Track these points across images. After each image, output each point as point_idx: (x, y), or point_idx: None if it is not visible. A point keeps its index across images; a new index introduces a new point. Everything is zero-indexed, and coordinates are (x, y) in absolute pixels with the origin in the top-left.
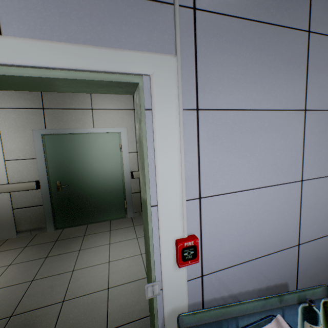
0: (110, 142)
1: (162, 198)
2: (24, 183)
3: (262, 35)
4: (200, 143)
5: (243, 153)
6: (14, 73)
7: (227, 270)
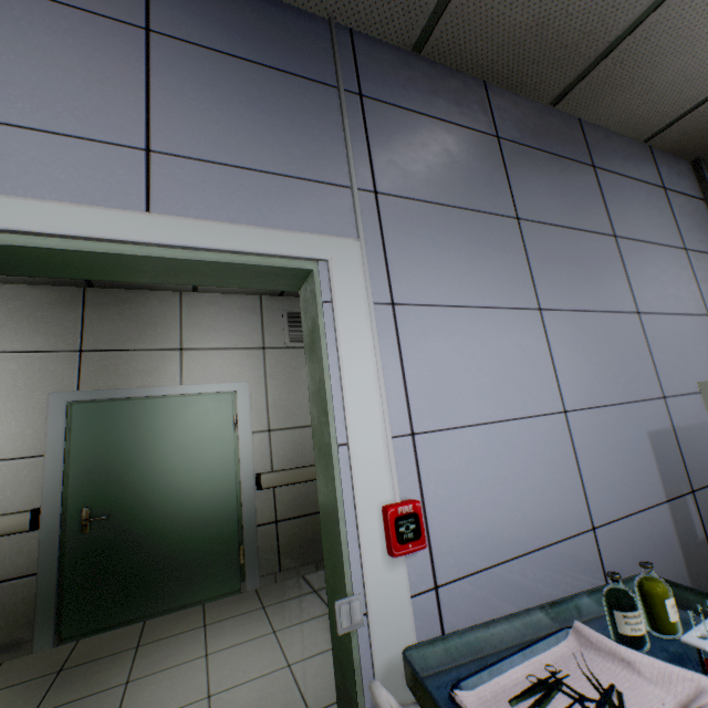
0: (214, 413)
1: (355, 430)
2: (1, 516)
3: (461, 221)
4: (402, 349)
5: (466, 366)
6: (157, 254)
7: (480, 578)
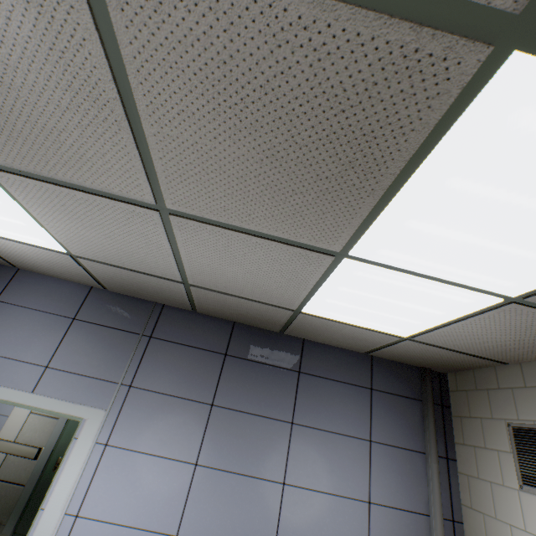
0: None
1: (51, 504)
2: (28, 446)
3: (172, 403)
4: (98, 469)
5: (127, 487)
6: (28, 407)
7: None
